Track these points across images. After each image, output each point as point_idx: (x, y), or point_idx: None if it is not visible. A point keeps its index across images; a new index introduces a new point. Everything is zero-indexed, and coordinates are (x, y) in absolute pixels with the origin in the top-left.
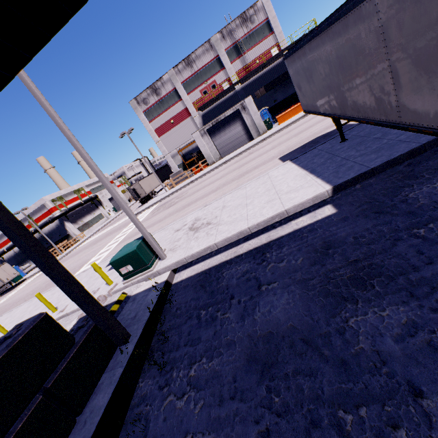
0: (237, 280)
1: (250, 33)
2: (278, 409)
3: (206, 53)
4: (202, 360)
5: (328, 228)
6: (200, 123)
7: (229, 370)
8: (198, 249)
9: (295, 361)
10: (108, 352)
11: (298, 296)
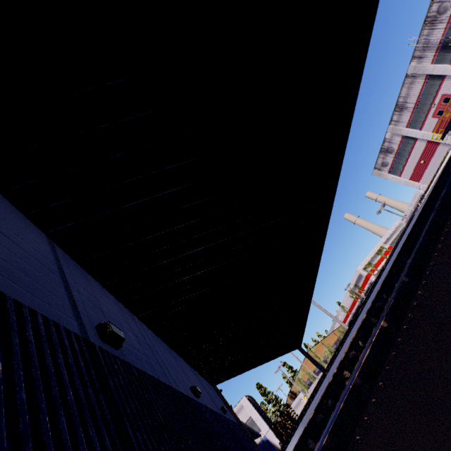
0: None
1: (450, 21)
2: None
3: (411, 86)
4: None
5: None
6: None
7: None
8: None
9: None
10: None
11: None
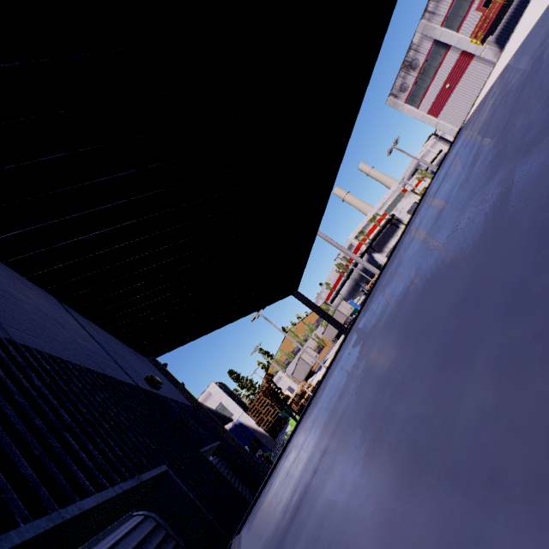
0: None
1: None
2: None
3: None
4: None
5: None
6: (496, 54)
7: None
8: None
9: None
10: None
11: None
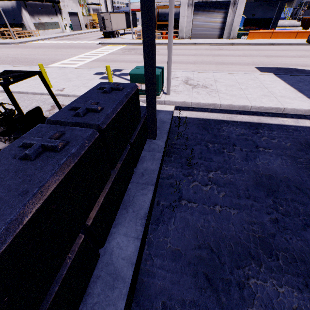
0: (237, 136)
1: None
2: (282, 212)
3: None
4: (218, 172)
5: (309, 134)
6: None
7: (242, 184)
8: (205, 102)
9: (292, 195)
10: (145, 139)
11: (290, 164)
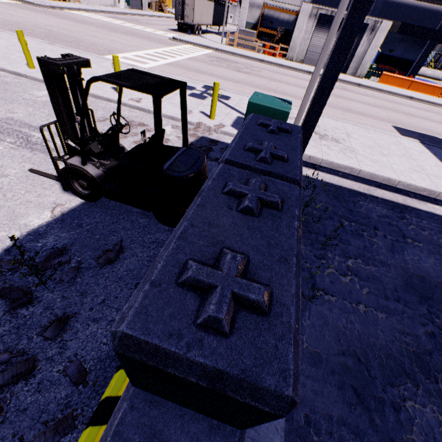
0: (378, 217)
1: None
2: (439, 326)
3: None
4: (358, 260)
5: None
6: None
7: (389, 281)
8: (341, 162)
9: None
10: None
11: None
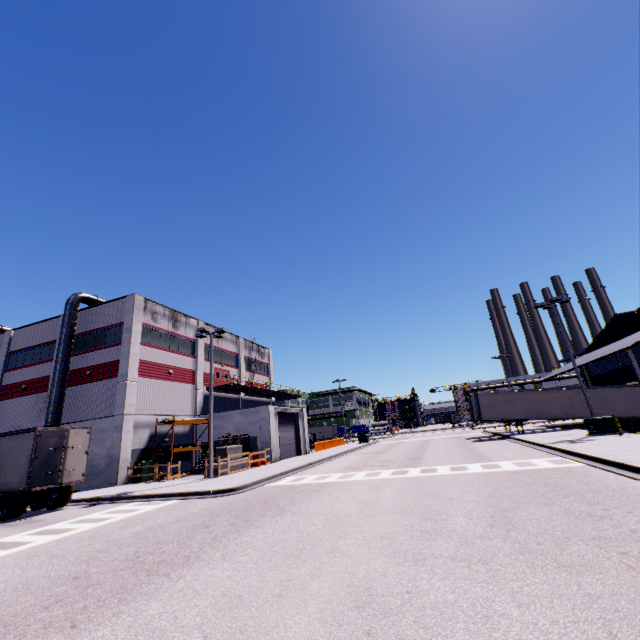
0: None
1: (259, 362)
2: None
3: (232, 342)
4: None
5: None
6: (201, 403)
7: None
8: None
9: None
10: None
11: None
